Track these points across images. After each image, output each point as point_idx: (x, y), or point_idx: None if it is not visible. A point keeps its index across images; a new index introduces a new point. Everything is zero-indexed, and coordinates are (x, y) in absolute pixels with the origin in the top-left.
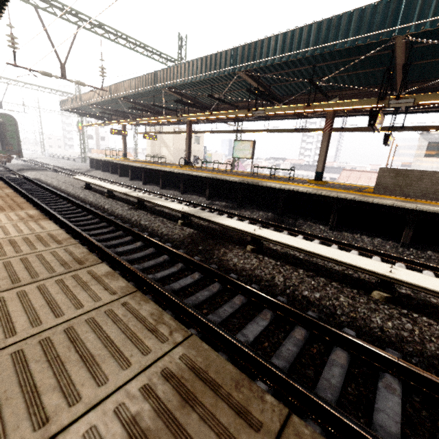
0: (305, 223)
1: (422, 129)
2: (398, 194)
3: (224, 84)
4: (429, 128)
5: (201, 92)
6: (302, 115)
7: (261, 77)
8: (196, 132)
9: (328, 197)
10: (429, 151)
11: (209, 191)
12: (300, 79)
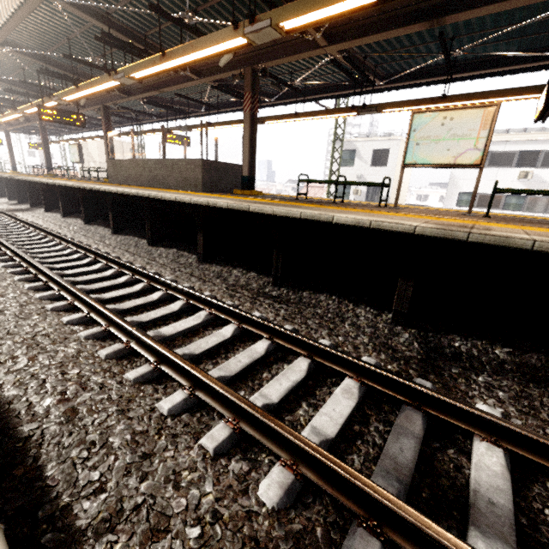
0: (39, 209)
1: (191, 128)
2: (117, 182)
3: (6, 85)
4: (193, 127)
5: (7, 93)
6: (127, 118)
7: (19, 79)
8: (75, 140)
9: (37, 183)
10: (343, 160)
11: (8, 190)
12: (29, 81)
